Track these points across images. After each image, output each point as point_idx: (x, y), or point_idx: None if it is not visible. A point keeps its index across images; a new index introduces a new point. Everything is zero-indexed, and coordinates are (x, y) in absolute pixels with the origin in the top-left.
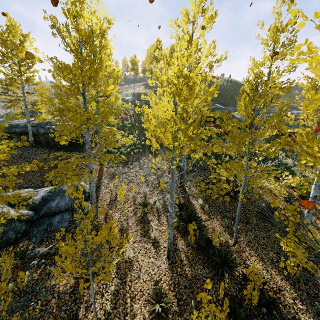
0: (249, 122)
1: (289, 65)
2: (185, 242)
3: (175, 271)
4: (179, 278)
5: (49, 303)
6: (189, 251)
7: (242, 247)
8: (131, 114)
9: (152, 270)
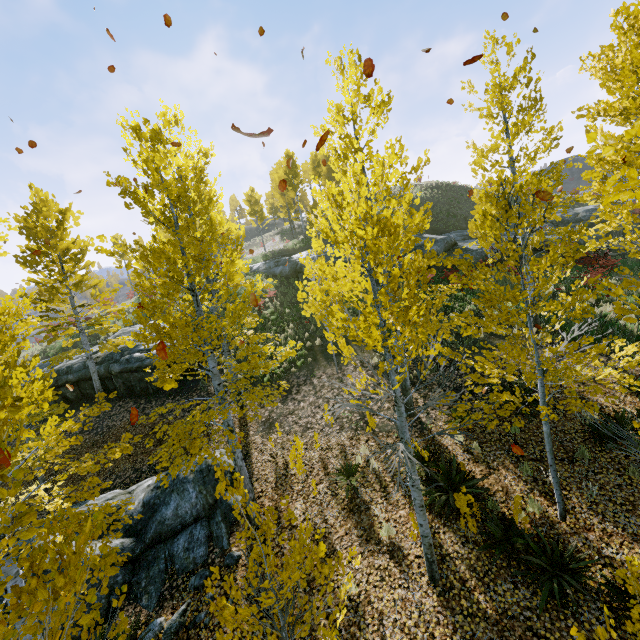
0: (513, 264)
1: (544, 139)
2: (457, 535)
3: (458, 608)
4: (472, 624)
5: None
6: (471, 554)
7: (581, 520)
8: (271, 295)
9: (408, 617)
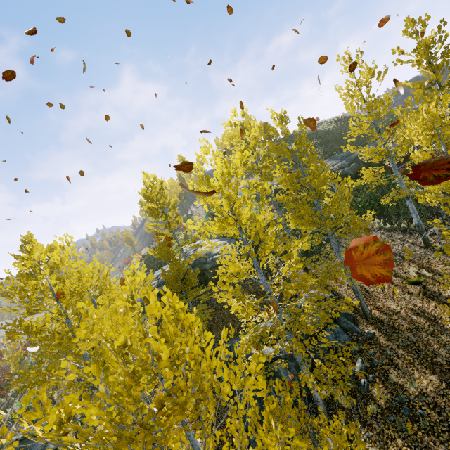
0: None
1: None
2: None
3: None
4: None
5: (436, 404)
6: None
7: None
8: (272, 208)
9: None
